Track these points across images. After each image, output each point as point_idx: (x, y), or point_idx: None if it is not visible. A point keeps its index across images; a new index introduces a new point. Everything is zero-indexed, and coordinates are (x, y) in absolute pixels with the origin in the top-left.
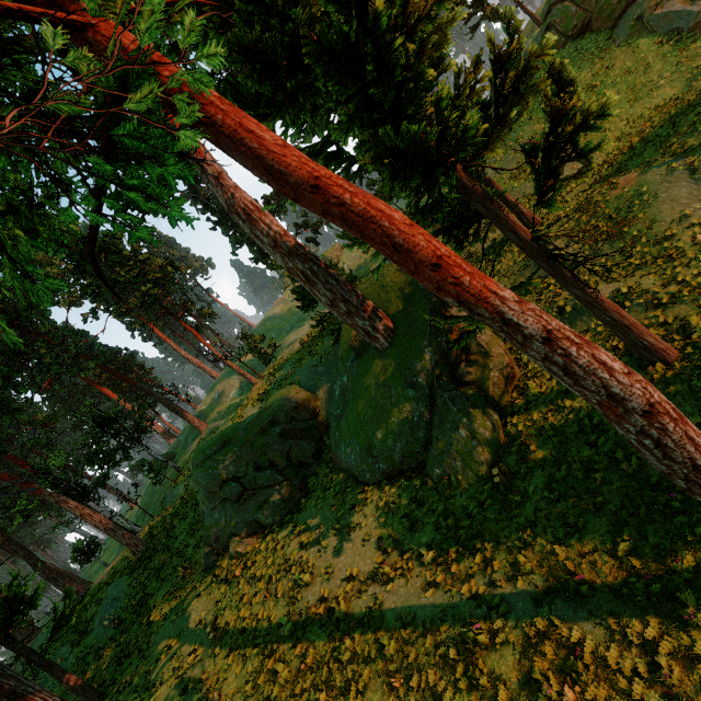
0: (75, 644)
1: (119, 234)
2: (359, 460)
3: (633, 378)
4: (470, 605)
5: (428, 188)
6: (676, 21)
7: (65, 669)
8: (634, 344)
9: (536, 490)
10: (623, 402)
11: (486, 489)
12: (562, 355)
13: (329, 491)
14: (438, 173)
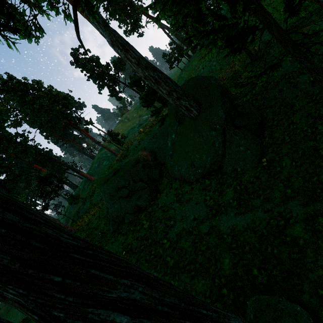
0: None
1: (41, 82)
2: (187, 170)
3: None
4: (266, 214)
5: None
6: None
7: None
8: None
9: (286, 165)
10: None
11: (258, 170)
12: None
13: (171, 188)
14: None
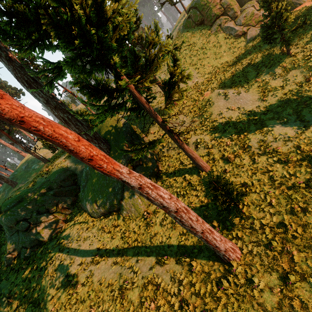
0: None
1: None
2: (91, 208)
3: (172, 200)
4: (127, 271)
5: (115, 98)
6: (231, 31)
7: None
8: (197, 164)
9: (159, 220)
10: (168, 209)
11: (142, 220)
12: (146, 193)
13: (77, 221)
14: (115, 96)
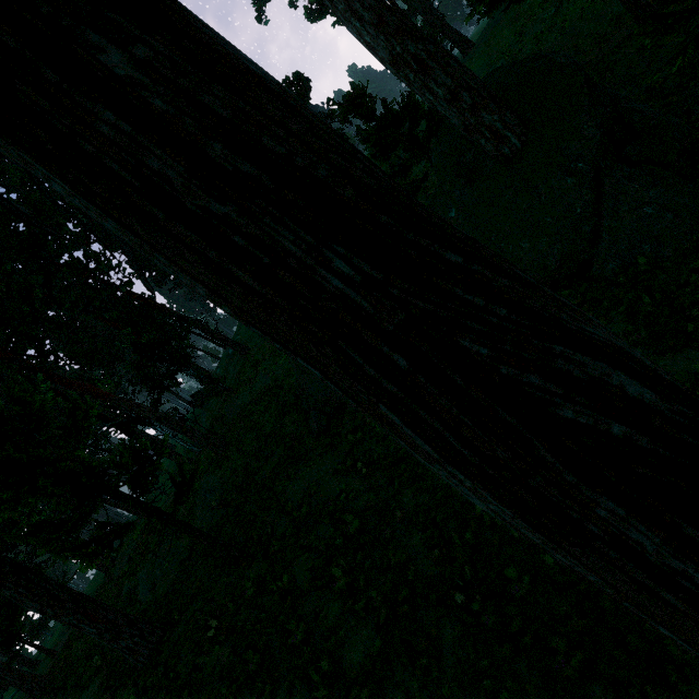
0: (179, 534)
1: None
2: None
3: None
4: None
5: None
6: None
7: (199, 529)
8: None
9: None
10: None
11: None
12: None
13: None
14: None
